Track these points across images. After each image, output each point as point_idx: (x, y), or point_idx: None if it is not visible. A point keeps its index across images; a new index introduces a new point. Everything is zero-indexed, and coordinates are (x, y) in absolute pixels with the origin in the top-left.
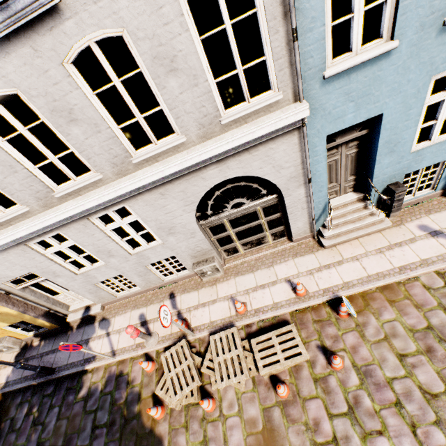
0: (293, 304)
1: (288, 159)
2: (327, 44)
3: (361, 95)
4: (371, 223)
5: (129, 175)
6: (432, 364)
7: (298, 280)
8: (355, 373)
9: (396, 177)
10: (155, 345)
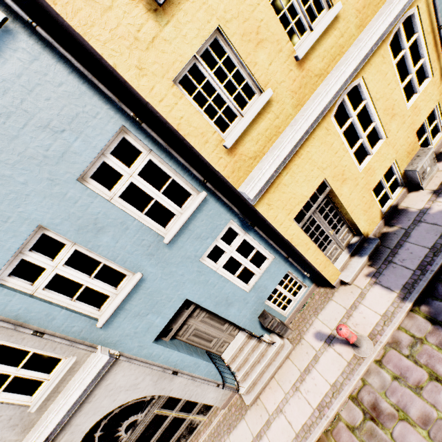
0: None
1: (136, 376)
2: (83, 308)
3: (150, 307)
4: (275, 353)
5: None
6: None
7: None
8: None
9: (258, 309)
10: None
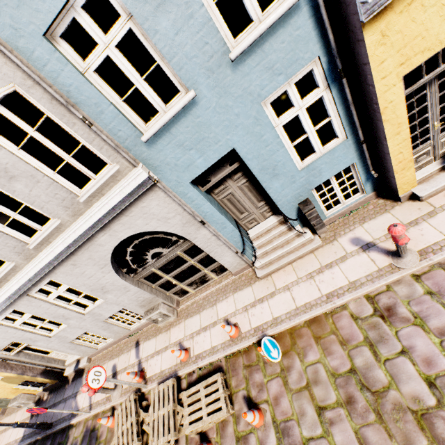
0: (227, 348)
1: (169, 210)
2: (130, 114)
3: (196, 141)
4: (301, 244)
5: (35, 257)
6: (351, 420)
7: (234, 319)
8: (273, 431)
9: (302, 195)
10: (118, 399)
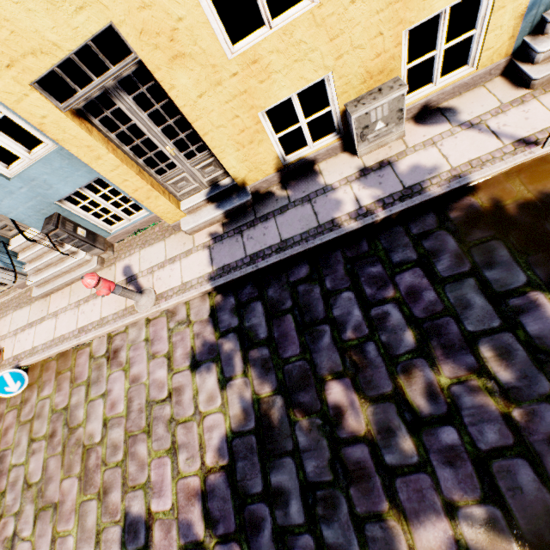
0: None
1: None
2: None
3: None
4: (77, 264)
5: None
6: (46, 452)
7: (3, 343)
8: None
9: (44, 208)
10: None
